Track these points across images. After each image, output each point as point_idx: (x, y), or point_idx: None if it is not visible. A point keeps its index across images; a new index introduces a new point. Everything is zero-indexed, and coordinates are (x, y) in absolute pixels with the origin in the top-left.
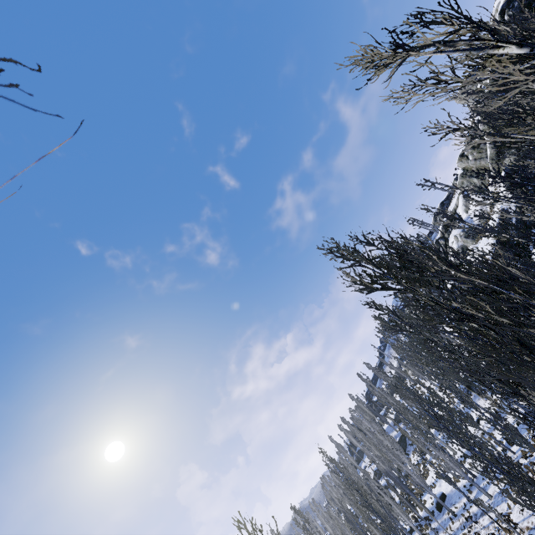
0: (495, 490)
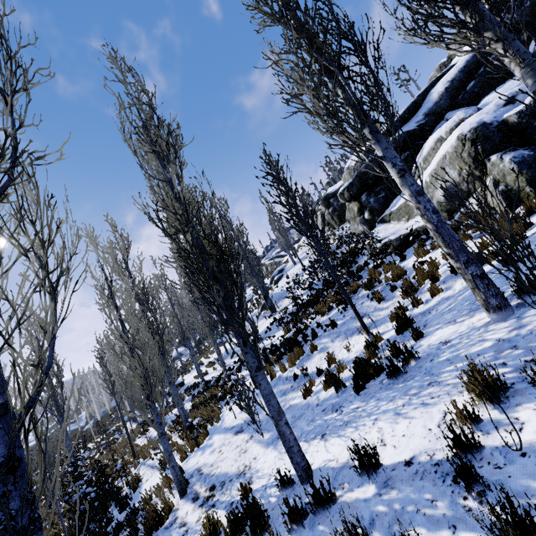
0: (190, 407)
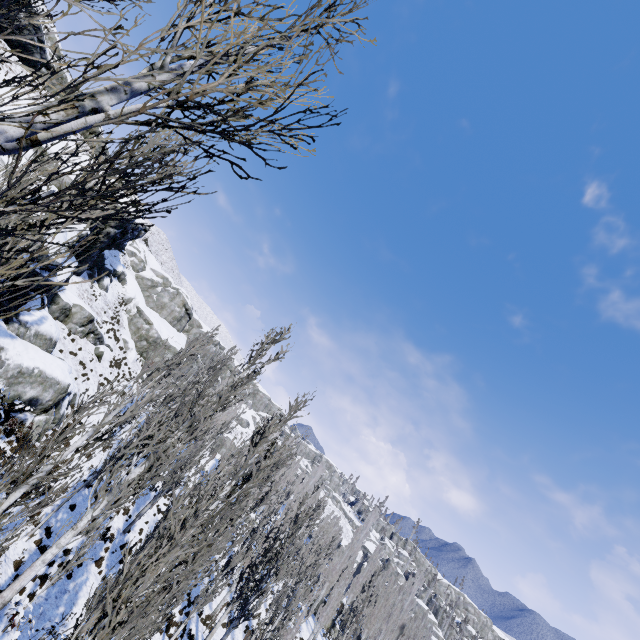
0: None
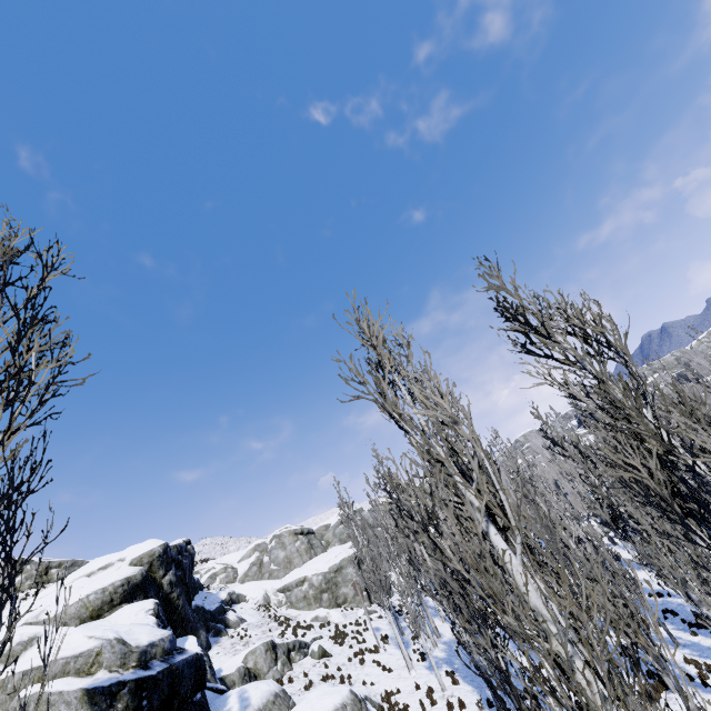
0: None
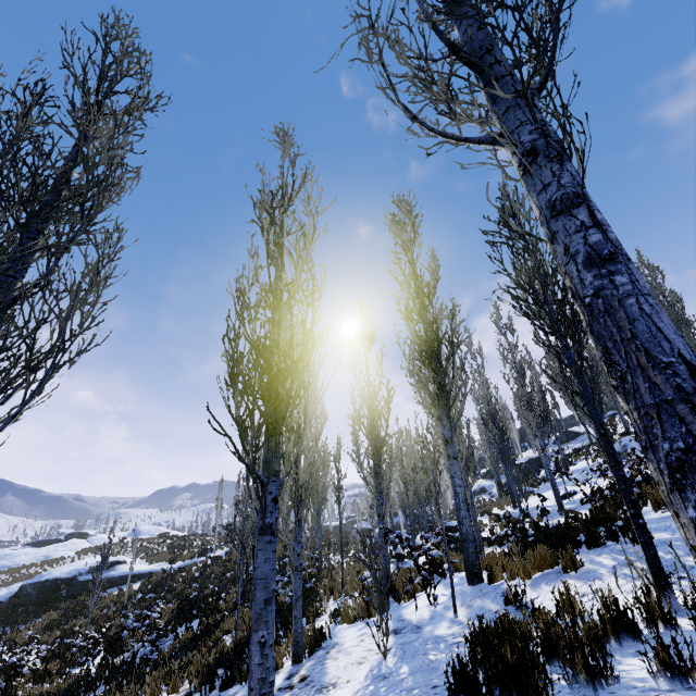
0: None
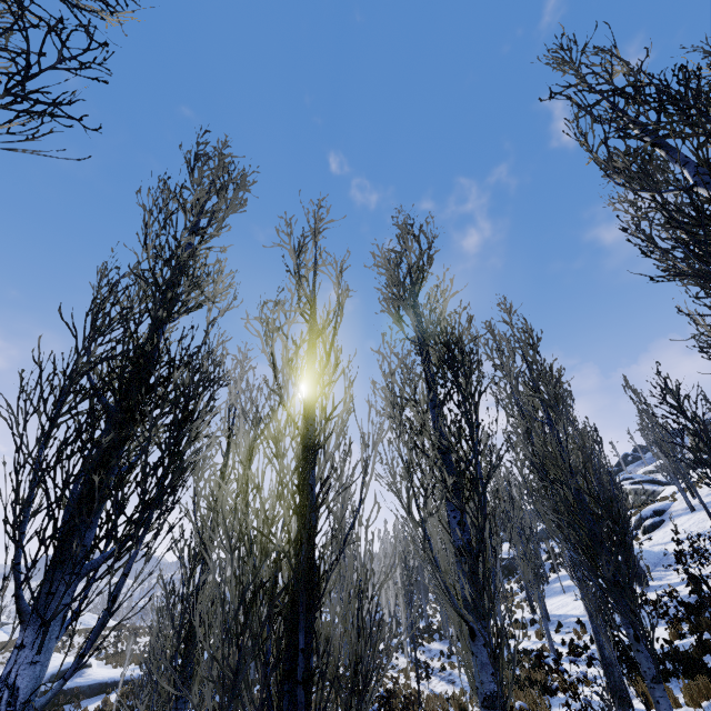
0: None
